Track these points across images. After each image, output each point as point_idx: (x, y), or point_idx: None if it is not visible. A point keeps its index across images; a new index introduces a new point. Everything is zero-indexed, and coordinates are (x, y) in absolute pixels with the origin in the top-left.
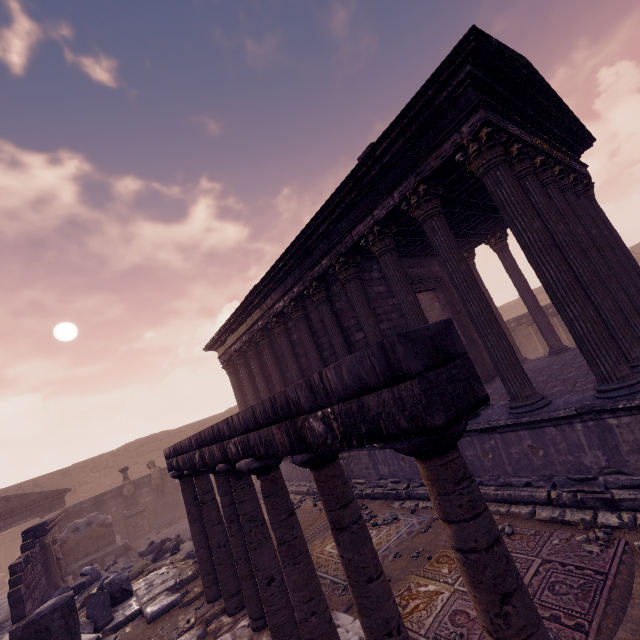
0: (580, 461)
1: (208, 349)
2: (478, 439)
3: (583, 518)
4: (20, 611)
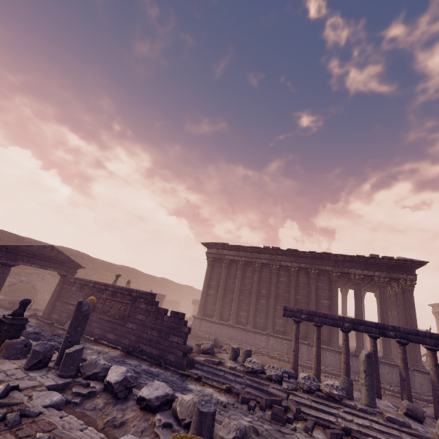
0: None
1: (205, 244)
2: None
3: None
4: (186, 339)
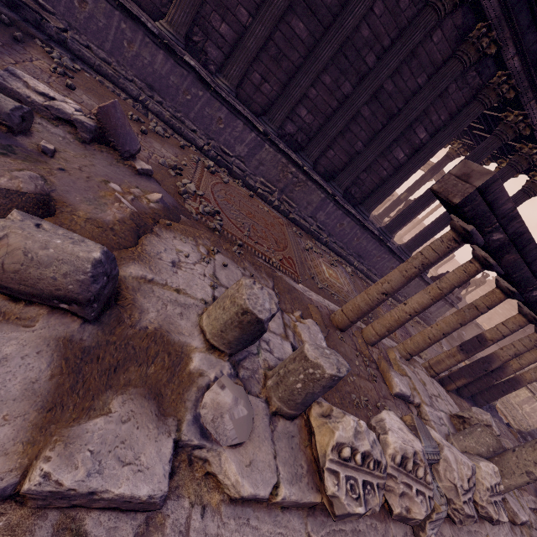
0: None
1: None
2: (385, 251)
3: None
4: None
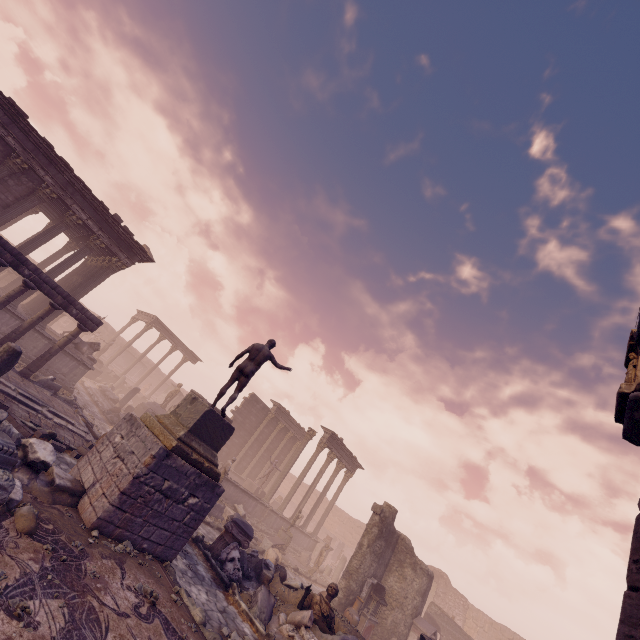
0: (2, 327)
1: None
2: None
3: None
4: None
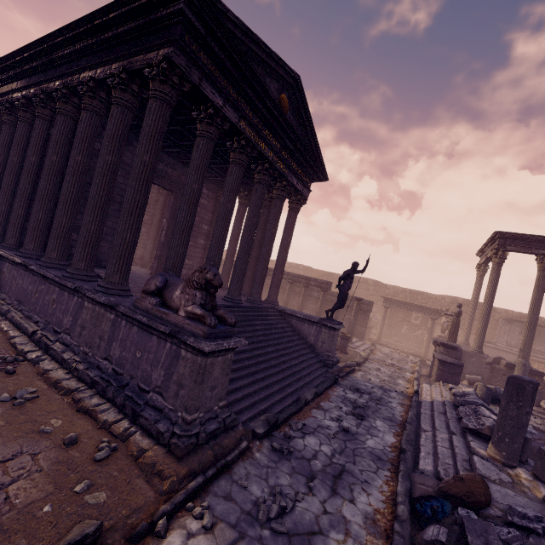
0: (63, 320)
1: None
2: (40, 281)
3: (24, 349)
4: None
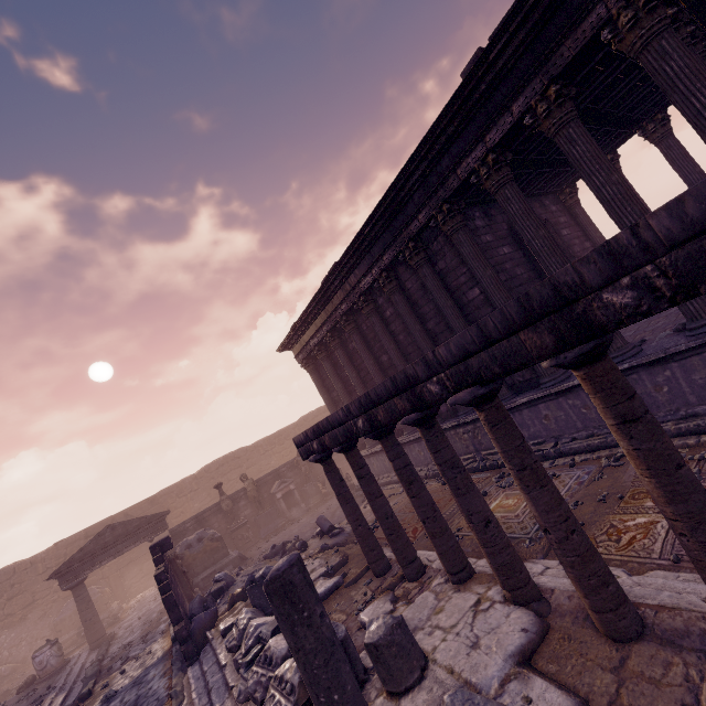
0: None
1: (282, 350)
2: (647, 374)
3: None
4: (177, 614)
